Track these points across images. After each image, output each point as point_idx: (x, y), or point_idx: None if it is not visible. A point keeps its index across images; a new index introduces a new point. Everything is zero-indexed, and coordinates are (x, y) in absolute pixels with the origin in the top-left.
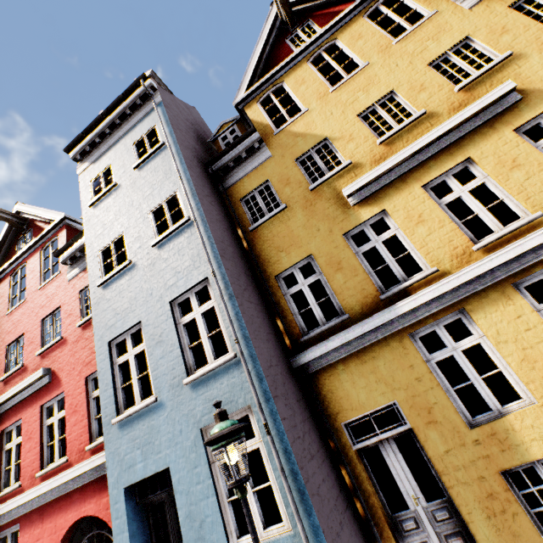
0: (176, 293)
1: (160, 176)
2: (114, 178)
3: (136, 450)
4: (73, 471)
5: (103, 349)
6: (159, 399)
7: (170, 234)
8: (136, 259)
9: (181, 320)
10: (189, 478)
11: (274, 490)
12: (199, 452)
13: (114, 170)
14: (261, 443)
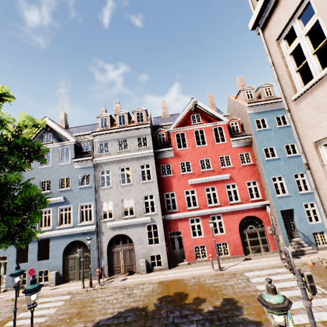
0: (295, 172)
1: (288, 136)
2: (267, 125)
3: (283, 203)
4: (249, 204)
5: (269, 178)
6: (290, 195)
7: (293, 156)
8: (280, 157)
9: (295, 179)
10: (299, 211)
11: (318, 216)
12: (302, 207)
13: (267, 122)
14: (316, 208)
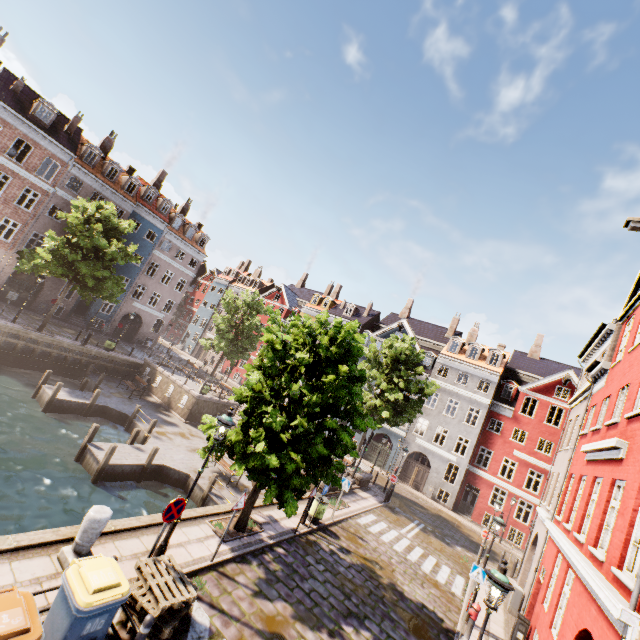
0: None
1: None
2: None
3: None
4: None
5: None
6: None
7: None
8: None
9: None
10: None
11: None
12: None
13: None
14: None
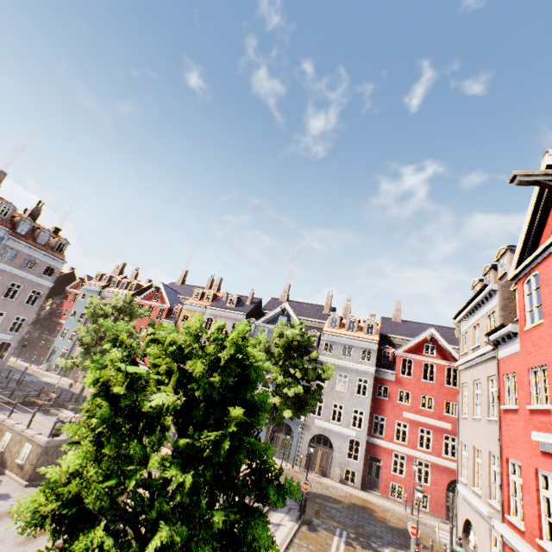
0: None
1: None
2: None
3: None
4: None
5: None
6: None
7: None
8: None
9: None
10: None
11: None
12: None
13: None
14: None
